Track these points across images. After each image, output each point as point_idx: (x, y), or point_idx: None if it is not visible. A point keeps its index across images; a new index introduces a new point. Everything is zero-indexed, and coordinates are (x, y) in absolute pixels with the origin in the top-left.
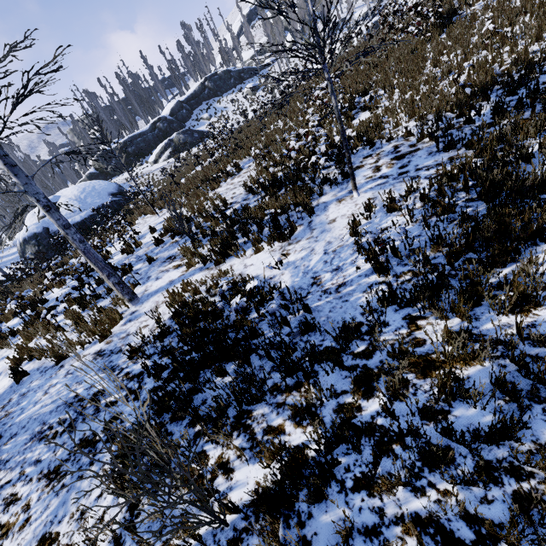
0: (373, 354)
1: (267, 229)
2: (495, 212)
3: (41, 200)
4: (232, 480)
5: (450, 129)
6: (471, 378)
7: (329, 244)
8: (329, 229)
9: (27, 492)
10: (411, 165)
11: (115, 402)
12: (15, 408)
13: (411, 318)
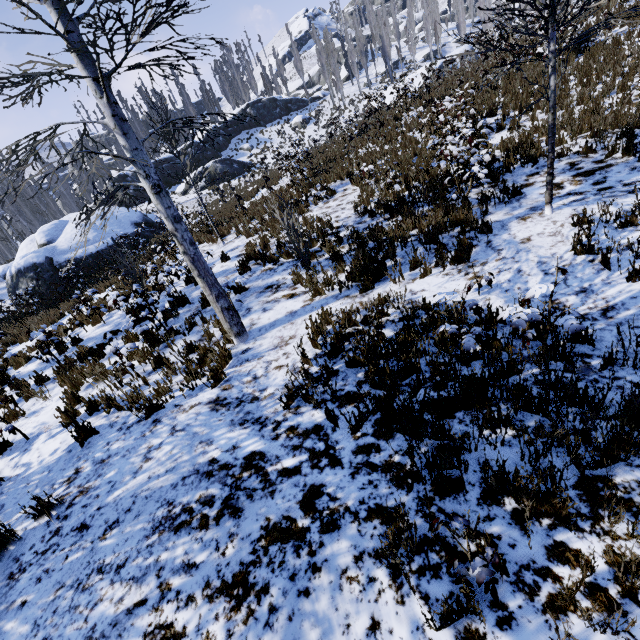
0: None
1: (419, 251)
2: None
3: (151, 176)
4: None
5: None
6: None
7: (544, 264)
8: (528, 249)
9: (195, 622)
10: (610, 180)
11: (295, 469)
12: (96, 481)
13: None
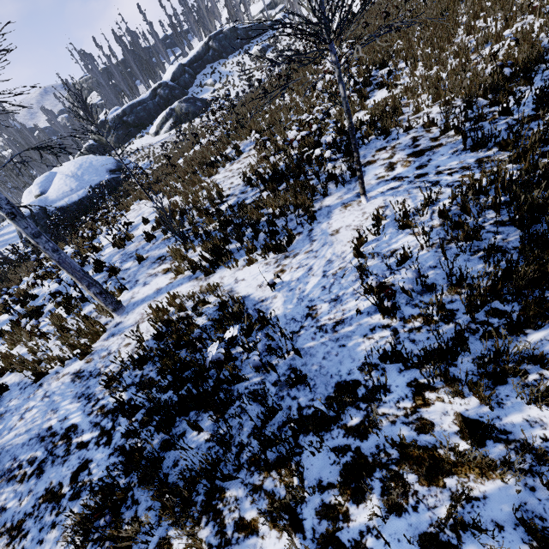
0: (368, 433)
1: (263, 233)
2: (533, 253)
3: (3, 207)
4: None
5: (480, 120)
6: (488, 499)
7: (330, 263)
8: (331, 243)
9: None
10: (431, 165)
11: (86, 443)
12: None
13: (418, 386)
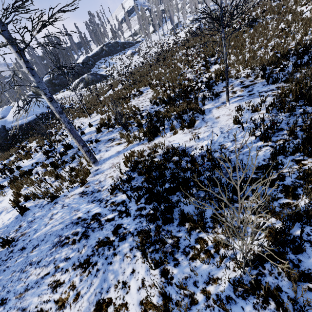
0: (284, 178)
1: (175, 122)
2: None
3: (47, 94)
4: (232, 250)
5: (271, 73)
6: None
7: (222, 128)
8: (217, 122)
9: (68, 278)
10: (254, 90)
11: (112, 218)
12: (28, 230)
13: (296, 160)
